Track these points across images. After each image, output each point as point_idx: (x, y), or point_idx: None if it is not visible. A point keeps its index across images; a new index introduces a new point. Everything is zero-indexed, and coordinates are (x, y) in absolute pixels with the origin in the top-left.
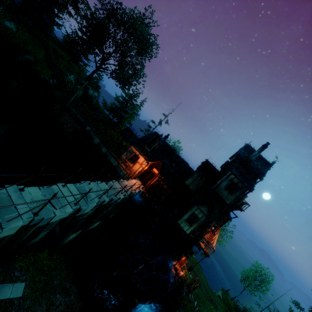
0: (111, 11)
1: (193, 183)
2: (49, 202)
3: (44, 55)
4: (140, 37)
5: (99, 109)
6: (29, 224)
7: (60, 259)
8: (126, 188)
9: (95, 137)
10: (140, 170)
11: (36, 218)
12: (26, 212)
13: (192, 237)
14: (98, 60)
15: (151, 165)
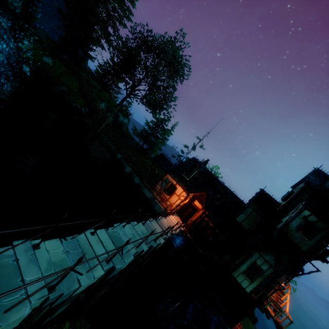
0: (142, 39)
1: (247, 220)
2: (72, 269)
3: (77, 86)
4: (171, 60)
5: (129, 136)
6: (40, 306)
7: (84, 327)
8: (165, 228)
9: (127, 166)
10: (178, 203)
11: (51, 295)
12: (36, 292)
13: (255, 297)
14: (128, 87)
15: (192, 197)
